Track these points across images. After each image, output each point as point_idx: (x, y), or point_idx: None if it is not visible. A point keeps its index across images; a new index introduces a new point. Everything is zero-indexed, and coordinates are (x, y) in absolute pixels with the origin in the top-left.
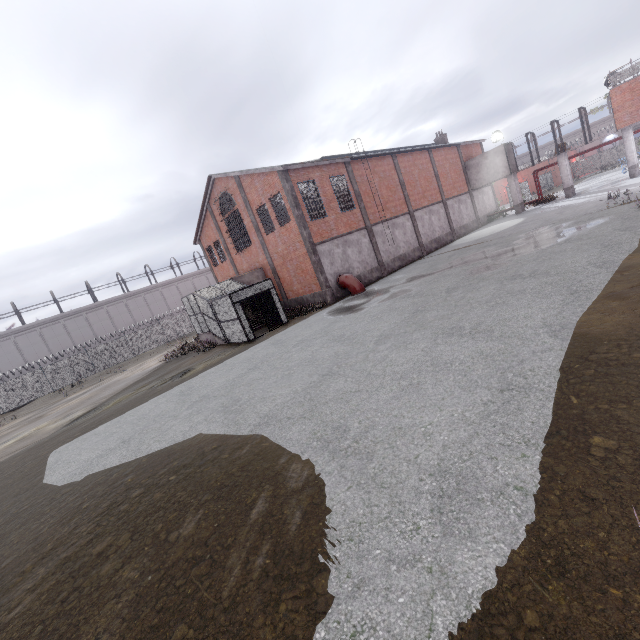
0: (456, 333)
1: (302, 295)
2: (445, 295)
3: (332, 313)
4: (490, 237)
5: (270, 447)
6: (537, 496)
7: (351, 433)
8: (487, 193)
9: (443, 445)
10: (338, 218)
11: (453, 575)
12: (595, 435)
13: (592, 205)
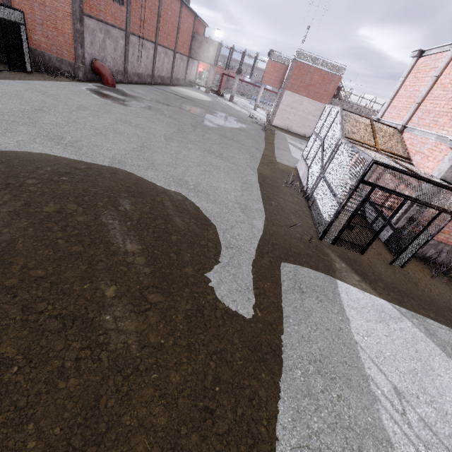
0: (213, 154)
1: (44, 51)
2: (192, 128)
3: (95, 93)
4: (197, 100)
5: (142, 178)
6: (264, 212)
7: (191, 183)
8: (195, 65)
9: (234, 196)
10: (109, 3)
11: (254, 225)
12: (272, 201)
13: (243, 115)
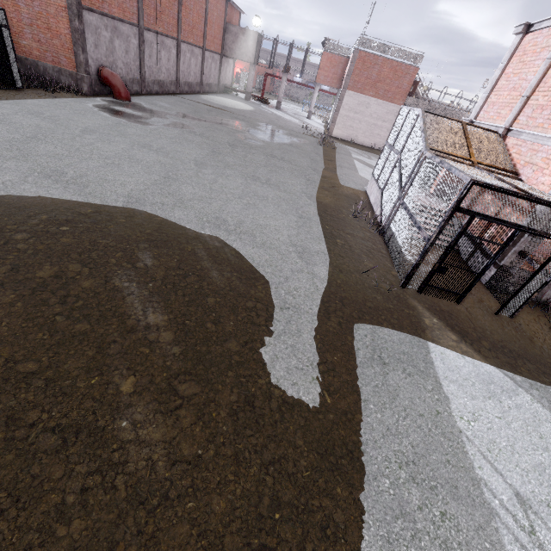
0: (258, 180)
1: (37, 59)
2: (230, 148)
3: (105, 110)
4: (235, 111)
5: (167, 221)
6: (328, 255)
7: (231, 223)
8: (230, 65)
9: (288, 235)
10: None
11: (316, 274)
12: (337, 239)
13: (294, 126)
